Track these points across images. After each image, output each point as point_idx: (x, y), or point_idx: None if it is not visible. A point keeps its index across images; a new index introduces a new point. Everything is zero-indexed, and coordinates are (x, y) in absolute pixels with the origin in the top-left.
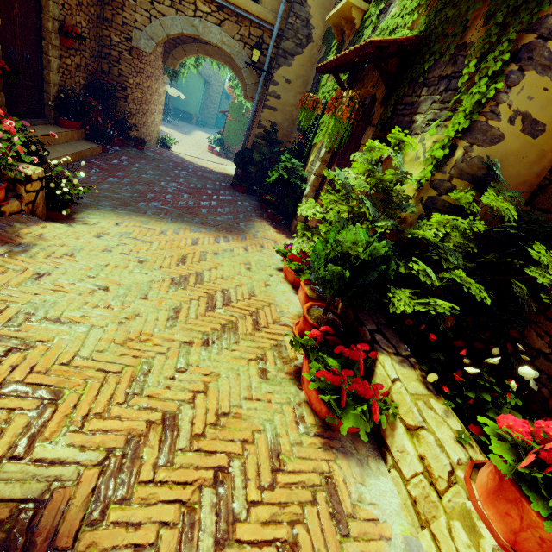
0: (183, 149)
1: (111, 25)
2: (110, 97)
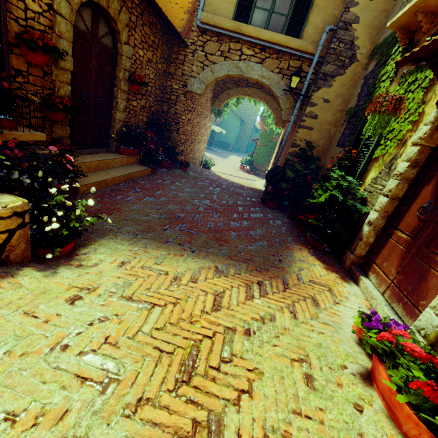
0: (220, 169)
1: (173, 77)
2: (166, 131)
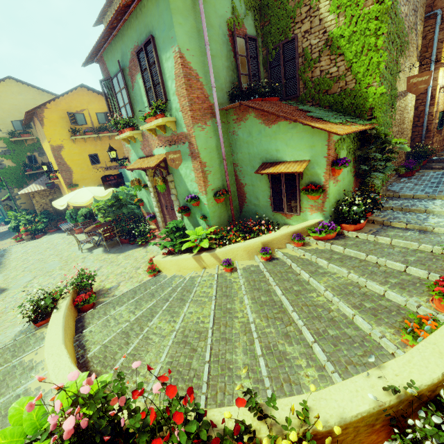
0: None
1: None
2: None
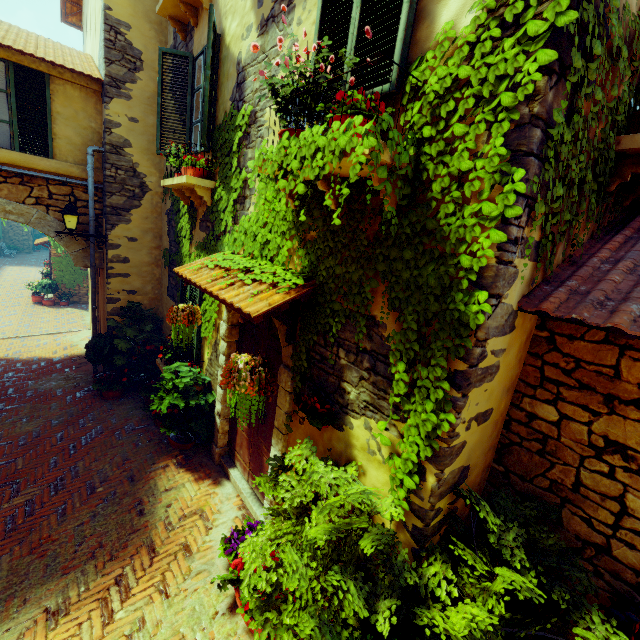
0: None
1: None
2: None
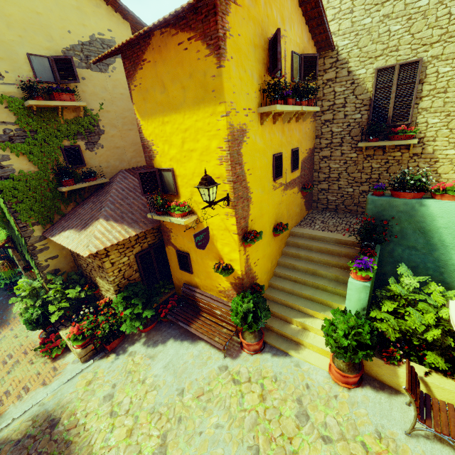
0: None
1: None
2: None
